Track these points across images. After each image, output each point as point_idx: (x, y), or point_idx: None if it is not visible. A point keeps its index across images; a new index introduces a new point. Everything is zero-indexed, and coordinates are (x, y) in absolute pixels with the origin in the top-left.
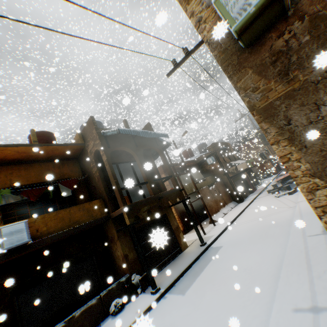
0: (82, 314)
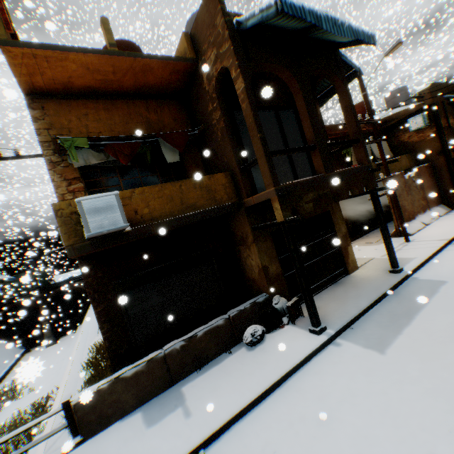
0: (206, 336)
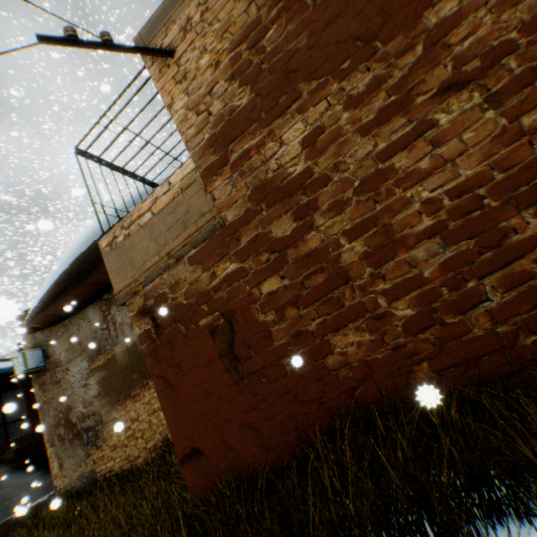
0: None
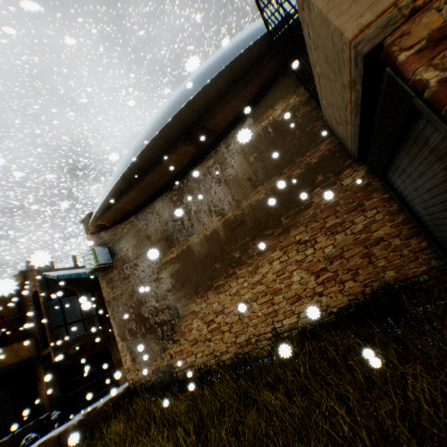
0: None
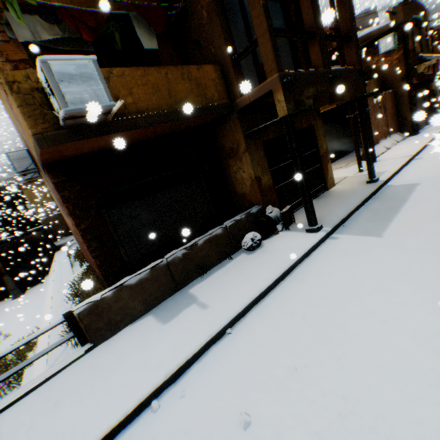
0: (206, 244)
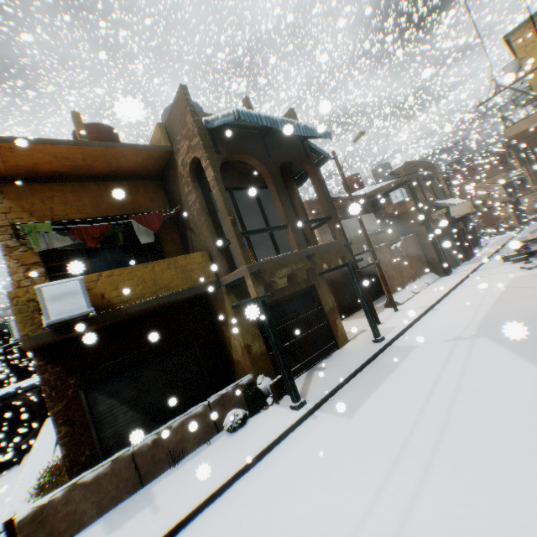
0: (182, 426)
